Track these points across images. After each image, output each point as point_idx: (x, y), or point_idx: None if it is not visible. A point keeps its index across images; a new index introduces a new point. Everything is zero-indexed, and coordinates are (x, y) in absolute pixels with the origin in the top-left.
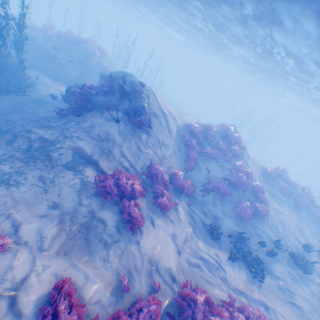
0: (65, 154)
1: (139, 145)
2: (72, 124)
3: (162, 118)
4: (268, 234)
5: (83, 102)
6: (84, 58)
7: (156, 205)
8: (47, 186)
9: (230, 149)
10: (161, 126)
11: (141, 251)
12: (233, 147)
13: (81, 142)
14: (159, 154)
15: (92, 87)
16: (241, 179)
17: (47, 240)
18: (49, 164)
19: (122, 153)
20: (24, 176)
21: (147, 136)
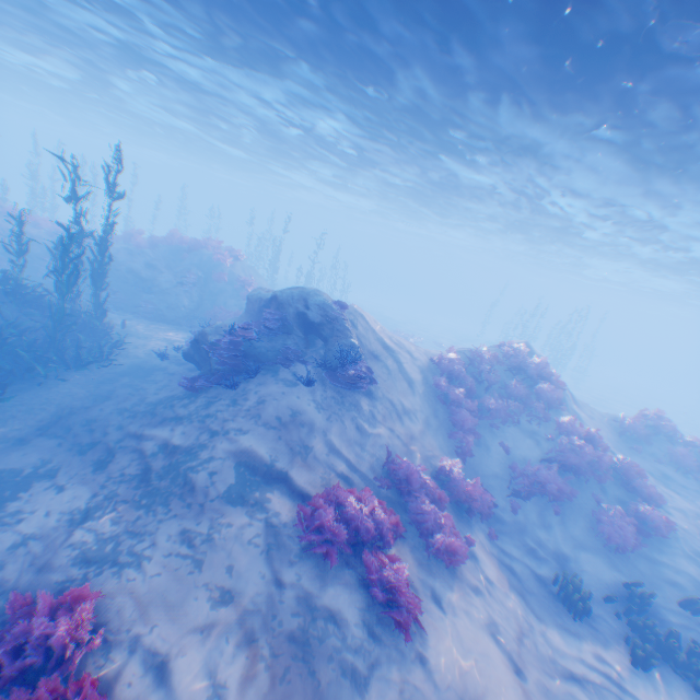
0: (222, 471)
1: (358, 421)
2: (220, 404)
3: (386, 356)
4: (696, 577)
5: (233, 356)
6: (204, 272)
7: (431, 553)
8: (200, 553)
9: (535, 393)
10: (389, 374)
11: (436, 683)
12: (541, 386)
13: (247, 439)
14: (401, 432)
15: (248, 325)
16: (583, 453)
17: (229, 692)
18: (194, 499)
19: (330, 445)
20: (148, 538)
21: (368, 400)
